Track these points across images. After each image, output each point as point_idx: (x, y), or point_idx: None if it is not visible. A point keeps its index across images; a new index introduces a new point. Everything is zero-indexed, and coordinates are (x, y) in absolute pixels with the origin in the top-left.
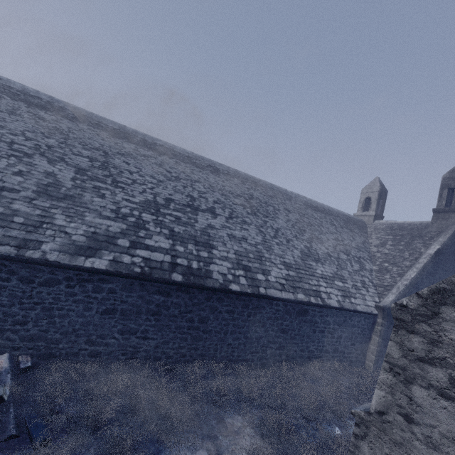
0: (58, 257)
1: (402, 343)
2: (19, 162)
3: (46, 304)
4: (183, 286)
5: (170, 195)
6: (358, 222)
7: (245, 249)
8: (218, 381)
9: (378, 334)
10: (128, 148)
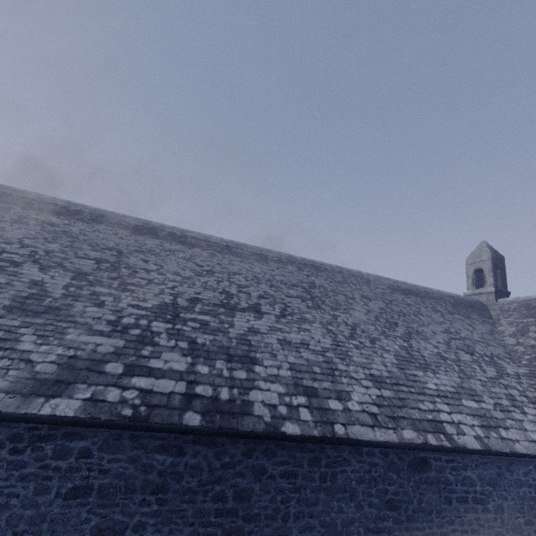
0: (1, 402)
1: None
2: (1, 273)
3: None
4: (202, 434)
5: (197, 293)
6: (474, 304)
7: (306, 359)
8: None
9: None
10: (150, 245)
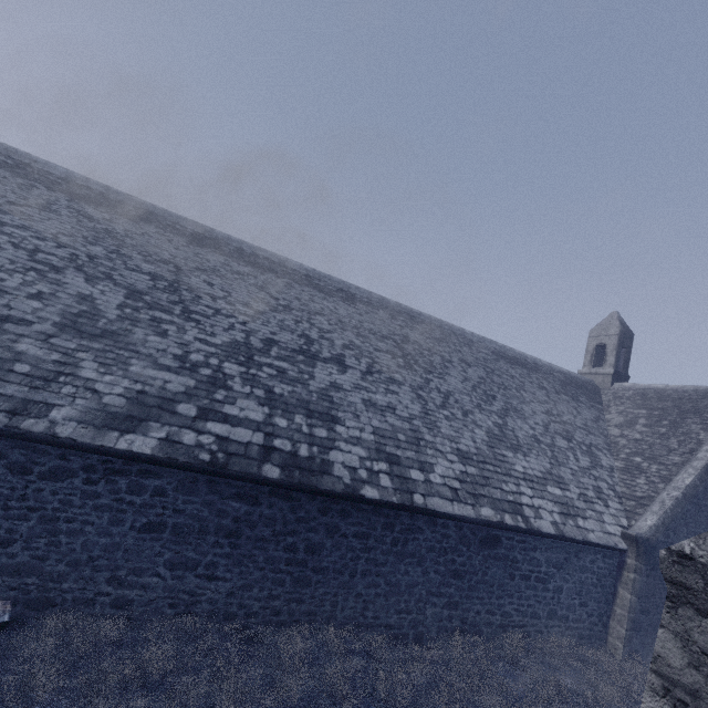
0: (75, 432)
1: (686, 635)
2: (41, 279)
3: (48, 511)
4: (280, 487)
5: (272, 334)
6: (586, 385)
7: (392, 425)
8: (335, 666)
9: (630, 587)
10: (214, 262)
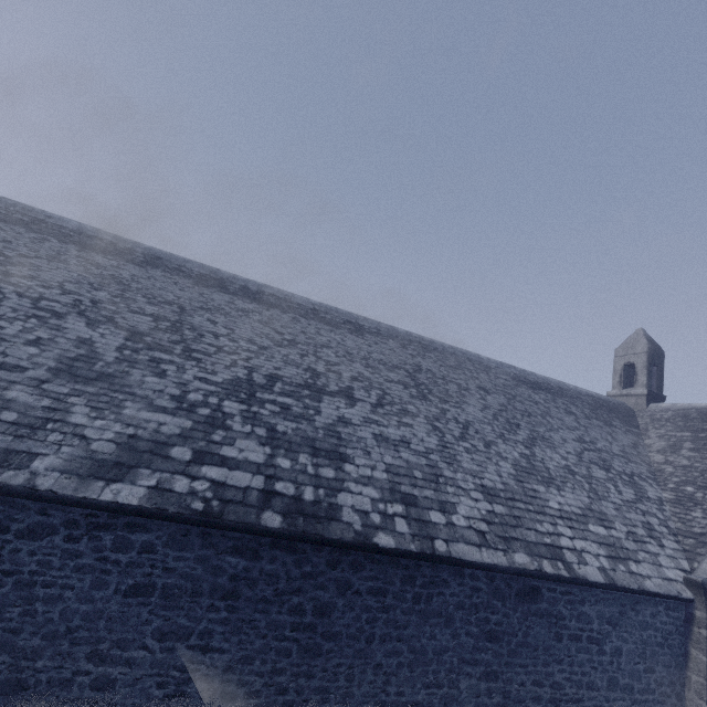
0: (56, 483)
1: None
2: (41, 325)
3: (24, 575)
4: (282, 537)
5: (276, 369)
6: (618, 408)
7: (406, 461)
8: None
9: (704, 647)
10: (218, 301)
